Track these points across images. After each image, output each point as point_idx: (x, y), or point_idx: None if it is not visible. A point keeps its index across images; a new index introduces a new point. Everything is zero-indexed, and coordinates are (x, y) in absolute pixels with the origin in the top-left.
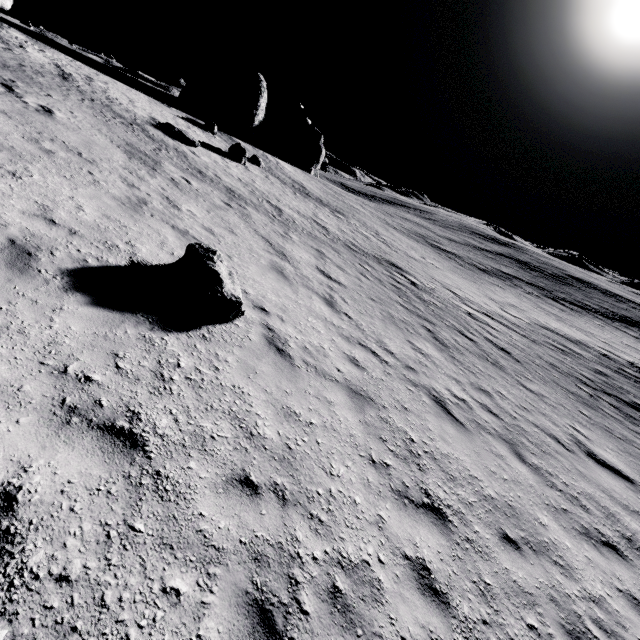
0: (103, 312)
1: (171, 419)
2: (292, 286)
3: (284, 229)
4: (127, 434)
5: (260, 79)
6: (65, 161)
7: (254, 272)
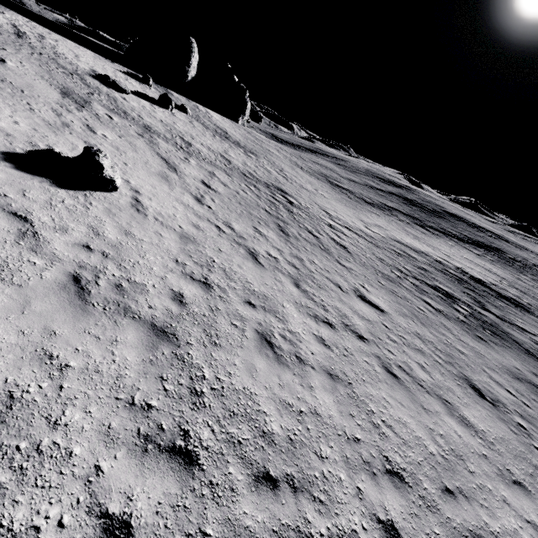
0: (21, 173)
1: (51, 219)
2: (170, 186)
3: (186, 156)
4: (23, 217)
5: (191, 41)
6: (10, 95)
7: (142, 174)
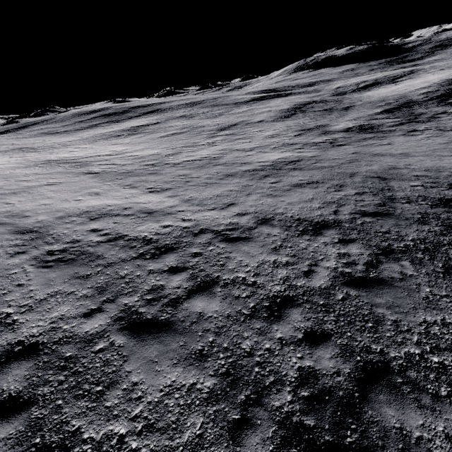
0: None
1: None
2: None
3: None
4: None
5: None
6: None
7: None
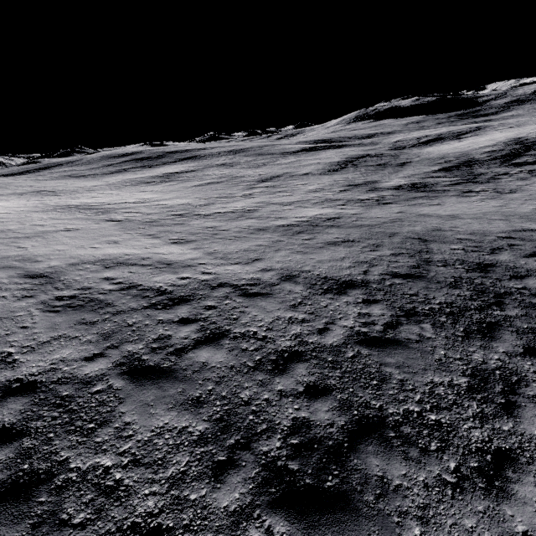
0: None
1: None
2: None
3: None
4: None
5: None
6: None
7: None
